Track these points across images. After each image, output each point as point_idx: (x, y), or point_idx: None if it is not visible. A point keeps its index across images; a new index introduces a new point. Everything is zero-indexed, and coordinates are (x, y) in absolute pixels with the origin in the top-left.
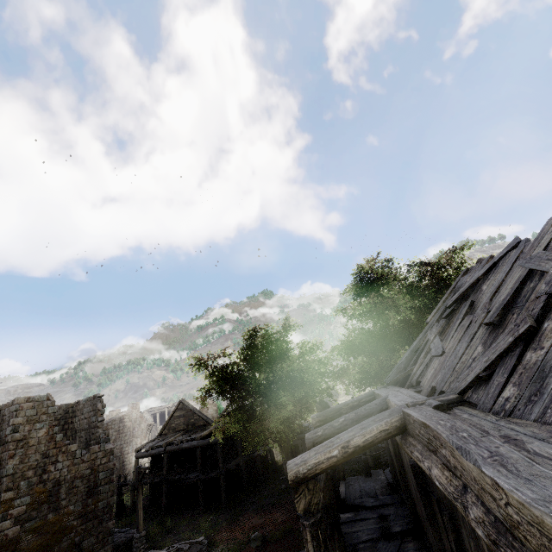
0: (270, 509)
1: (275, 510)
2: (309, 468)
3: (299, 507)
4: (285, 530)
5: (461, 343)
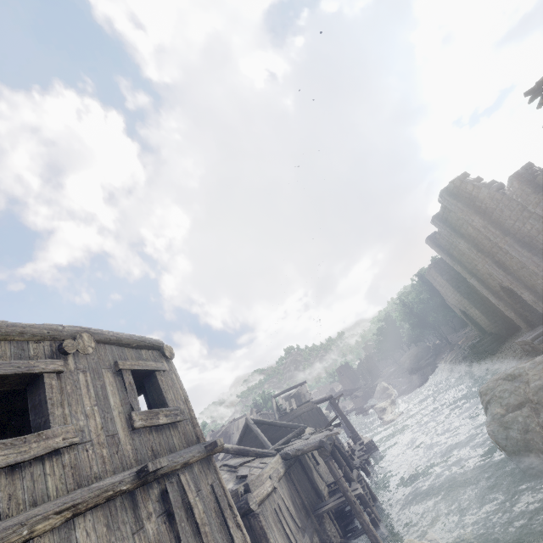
0: None
1: None
2: None
3: None
4: None
5: (234, 437)
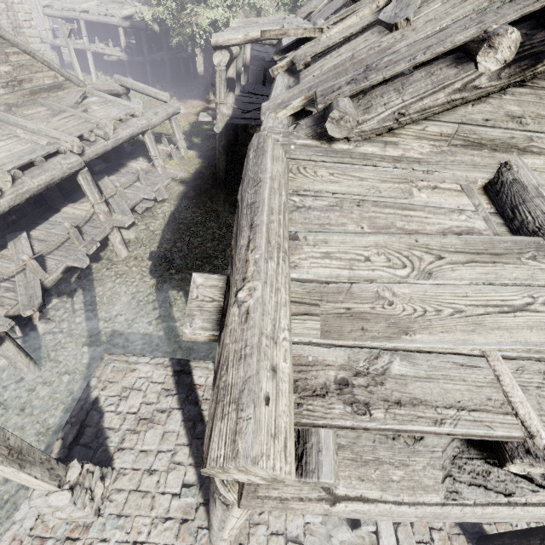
0: (190, 99)
1: (194, 100)
2: (224, 41)
3: (215, 62)
4: (200, 111)
5: None
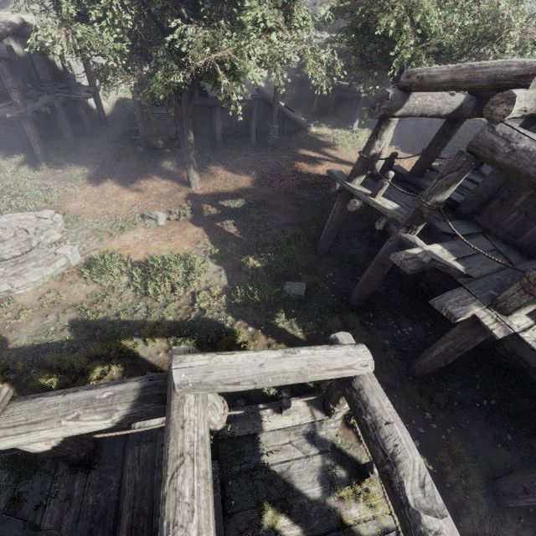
0: (139, 177)
1: (149, 179)
2: None
3: None
4: (189, 208)
5: None
